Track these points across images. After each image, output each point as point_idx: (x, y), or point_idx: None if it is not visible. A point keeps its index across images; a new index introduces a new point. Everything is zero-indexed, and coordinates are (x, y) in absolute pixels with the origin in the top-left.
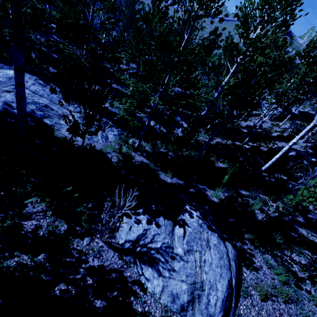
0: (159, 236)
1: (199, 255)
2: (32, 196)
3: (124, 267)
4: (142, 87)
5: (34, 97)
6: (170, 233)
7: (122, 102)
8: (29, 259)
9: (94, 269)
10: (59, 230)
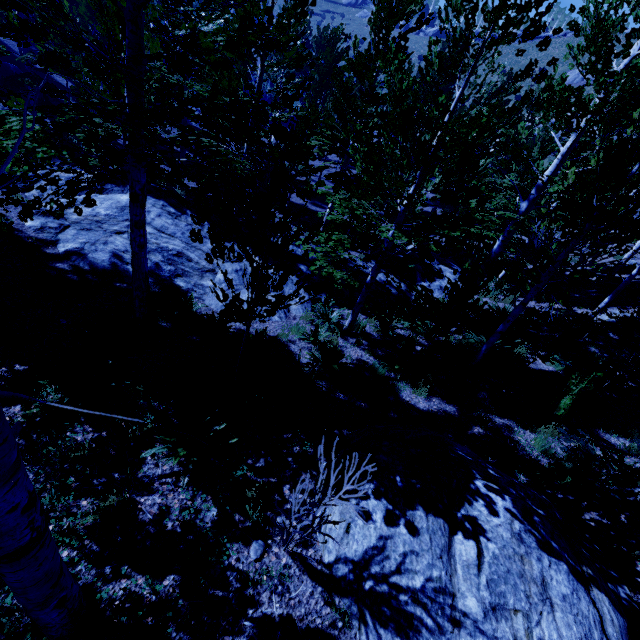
0: (418, 559)
1: (524, 625)
2: (155, 440)
3: (336, 627)
4: (361, 206)
5: (161, 240)
6: (443, 554)
7: (320, 240)
8: (148, 586)
9: (274, 625)
10: (202, 520)
